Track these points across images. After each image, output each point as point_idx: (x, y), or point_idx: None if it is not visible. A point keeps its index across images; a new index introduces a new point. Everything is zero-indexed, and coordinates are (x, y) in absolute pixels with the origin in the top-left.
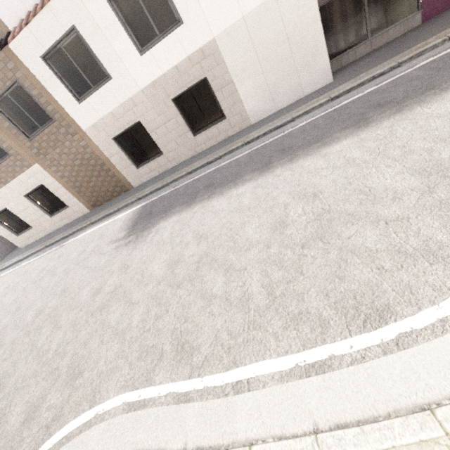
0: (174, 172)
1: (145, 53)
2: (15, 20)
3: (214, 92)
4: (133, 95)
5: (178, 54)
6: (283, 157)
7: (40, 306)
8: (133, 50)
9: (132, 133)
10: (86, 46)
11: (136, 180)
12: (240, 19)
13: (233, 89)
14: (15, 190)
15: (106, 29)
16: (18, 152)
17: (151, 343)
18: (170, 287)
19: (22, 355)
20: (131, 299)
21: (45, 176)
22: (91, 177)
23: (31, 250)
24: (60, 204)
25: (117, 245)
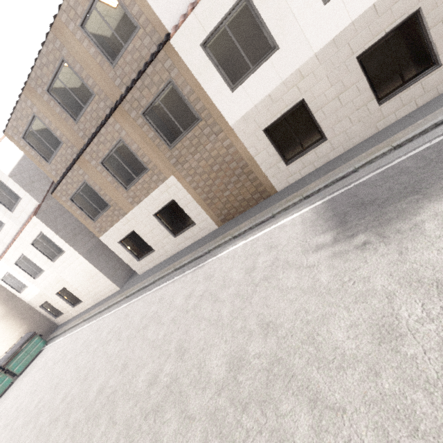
0: (351, 157)
1: None
2: (174, 19)
3: (428, 28)
4: (303, 64)
5: None
6: None
7: (228, 350)
8: (315, 0)
9: (287, 119)
10: (255, 13)
11: (282, 181)
12: None
13: None
14: (145, 210)
15: None
16: (157, 165)
17: None
18: None
19: None
20: None
21: (178, 190)
22: (228, 184)
23: (156, 275)
24: (185, 222)
25: (332, 251)
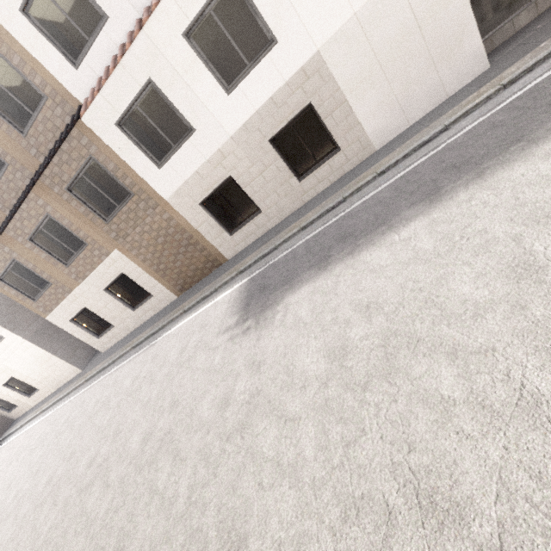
0: (279, 231)
1: (233, 91)
2: (85, 91)
3: (322, 119)
4: (222, 145)
5: (274, 82)
6: (460, 175)
7: (146, 427)
8: (218, 90)
9: (222, 192)
10: (165, 98)
11: (230, 250)
12: (350, 17)
13: (348, 110)
14: (93, 285)
15: (186, 74)
16: (96, 239)
17: (357, 490)
18: (349, 389)
19: (139, 503)
20: (285, 412)
21: (125, 263)
22: (177, 255)
23: (116, 354)
24: (142, 294)
25: (231, 334)
